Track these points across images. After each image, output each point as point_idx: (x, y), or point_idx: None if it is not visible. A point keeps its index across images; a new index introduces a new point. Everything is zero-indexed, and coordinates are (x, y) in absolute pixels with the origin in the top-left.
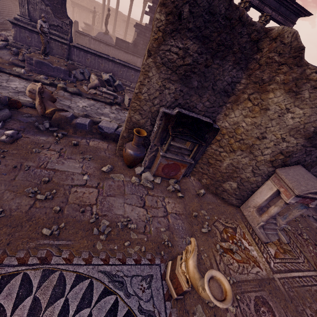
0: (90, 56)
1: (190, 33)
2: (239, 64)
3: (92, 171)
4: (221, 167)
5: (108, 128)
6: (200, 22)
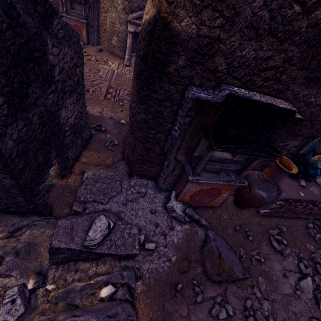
0: None
1: None
2: None
3: None
4: (108, 28)
5: None
6: None
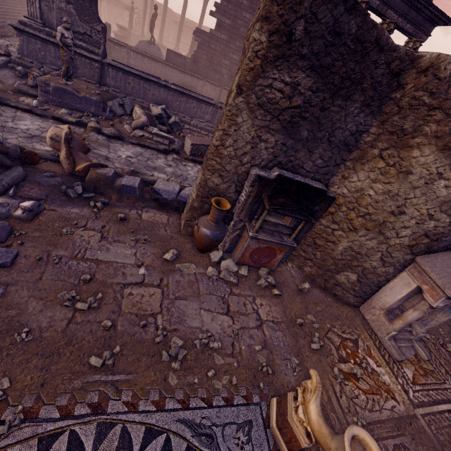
0: (132, 79)
1: (303, 62)
2: (370, 106)
3: (150, 260)
4: (334, 252)
5: (167, 192)
6: (319, 45)
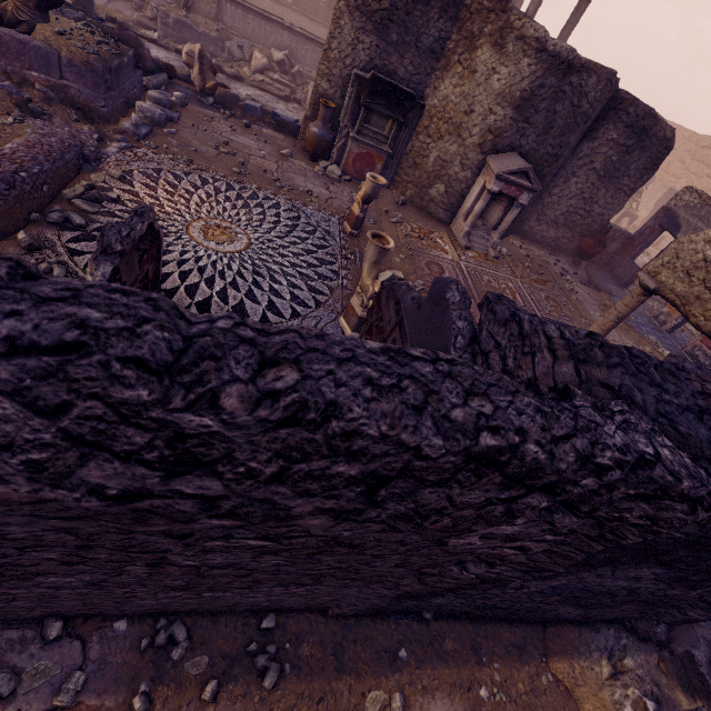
0: (252, 18)
1: None
2: (448, 13)
3: (269, 151)
4: (427, 165)
5: (285, 117)
6: None
